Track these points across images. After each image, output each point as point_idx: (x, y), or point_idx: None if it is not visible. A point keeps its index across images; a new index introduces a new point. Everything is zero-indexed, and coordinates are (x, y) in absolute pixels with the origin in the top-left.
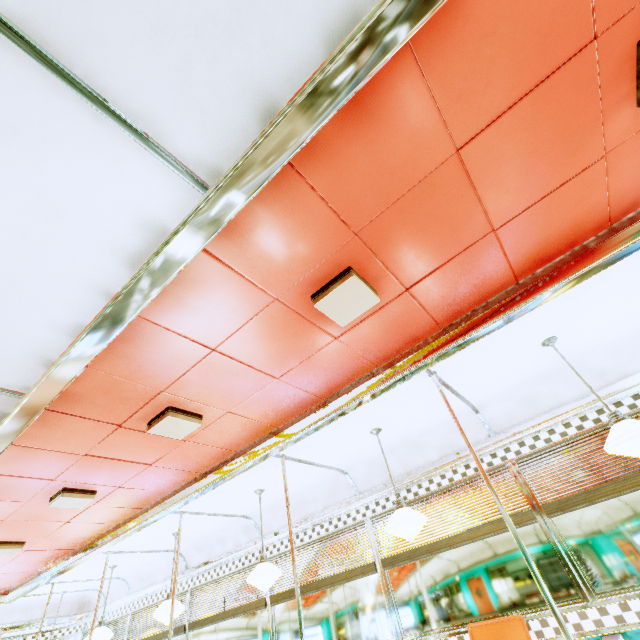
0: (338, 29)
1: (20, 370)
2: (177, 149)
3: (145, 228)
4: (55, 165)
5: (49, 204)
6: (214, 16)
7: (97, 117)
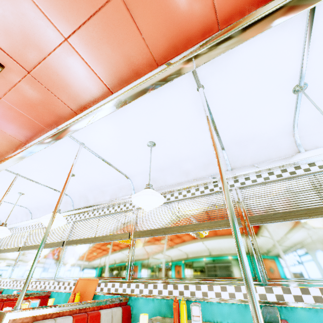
0: None
1: None
2: None
3: None
4: None
5: None
6: None
7: None
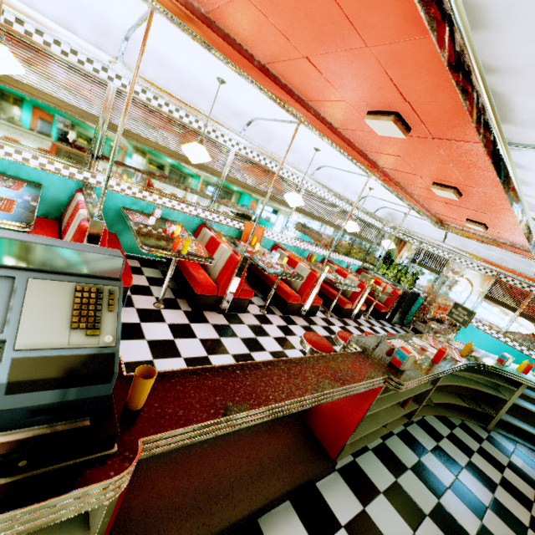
0: None
1: None
2: None
3: None
4: None
5: None
6: None
7: None
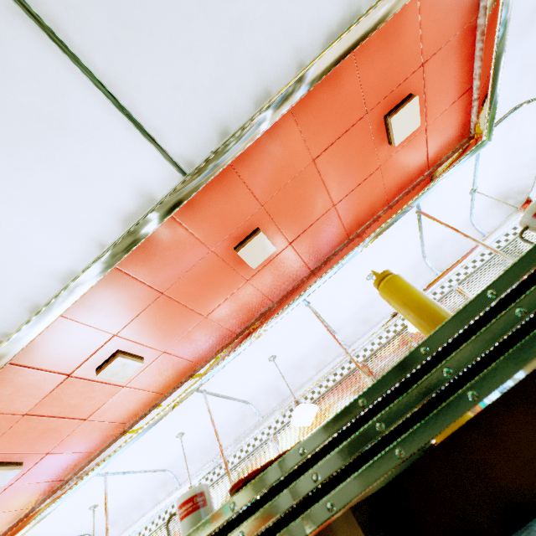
0: (261, 97)
1: (6, 316)
2: (171, 149)
3: (140, 196)
4: (94, 153)
5: (81, 178)
6: (203, 85)
7: (129, 128)
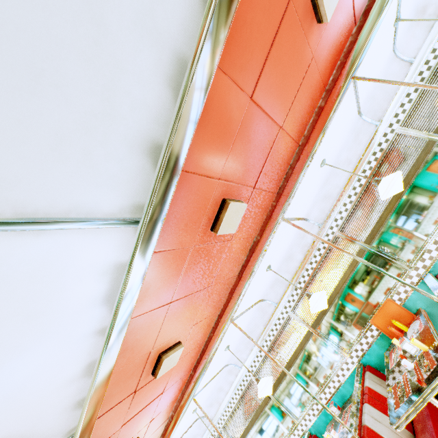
0: (173, 72)
1: (59, 427)
2: (104, 212)
3: (104, 274)
4: (21, 288)
5: (29, 315)
6: (92, 112)
7: (38, 234)
